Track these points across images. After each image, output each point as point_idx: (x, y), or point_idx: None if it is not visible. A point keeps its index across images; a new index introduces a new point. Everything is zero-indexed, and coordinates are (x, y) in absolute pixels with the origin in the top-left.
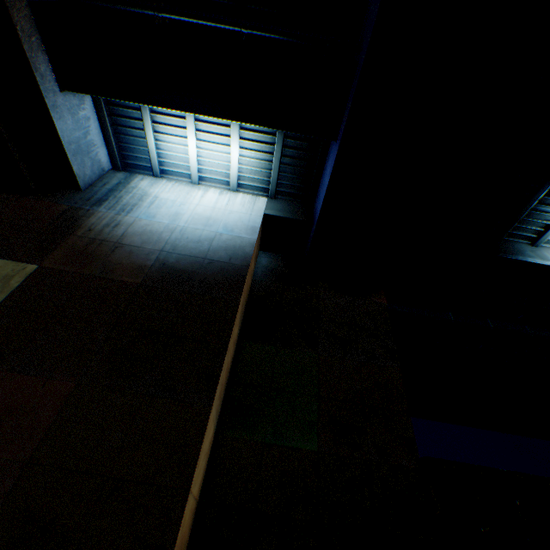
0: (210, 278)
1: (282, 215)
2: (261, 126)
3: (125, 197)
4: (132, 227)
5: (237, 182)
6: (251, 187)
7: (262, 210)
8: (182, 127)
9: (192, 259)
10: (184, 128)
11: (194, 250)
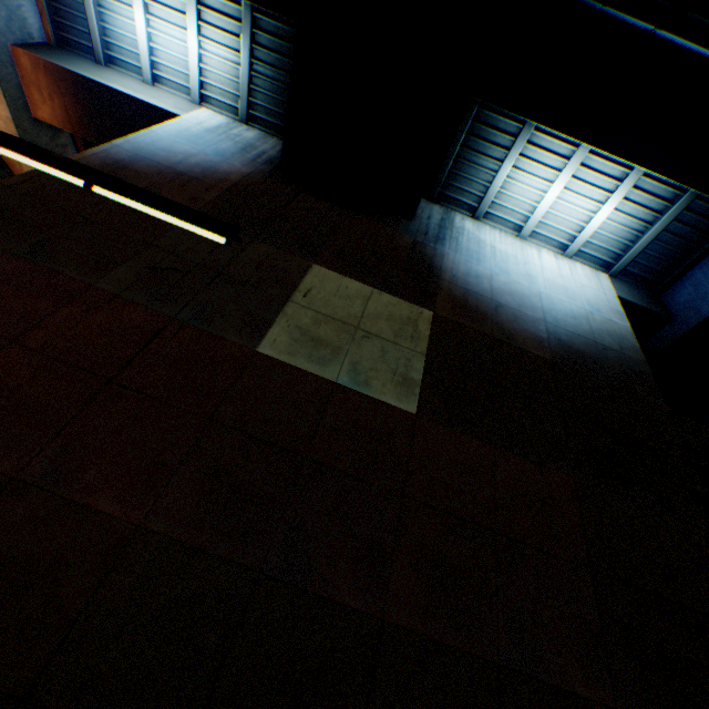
0: (615, 369)
1: (634, 301)
2: (700, 192)
3: (459, 239)
4: (493, 282)
5: (578, 247)
6: (585, 257)
7: (612, 290)
8: (548, 166)
9: (581, 339)
10: (551, 168)
11: (576, 328)
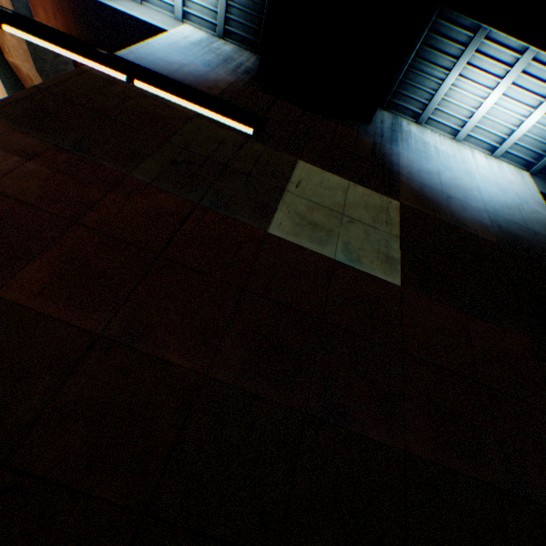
0: None
1: None
2: None
3: (408, 141)
4: (441, 177)
5: (506, 149)
6: (509, 157)
7: (533, 186)
8: (490, 74)
9: (516, 226)
10: (492, 75)
11: (511, 217)
